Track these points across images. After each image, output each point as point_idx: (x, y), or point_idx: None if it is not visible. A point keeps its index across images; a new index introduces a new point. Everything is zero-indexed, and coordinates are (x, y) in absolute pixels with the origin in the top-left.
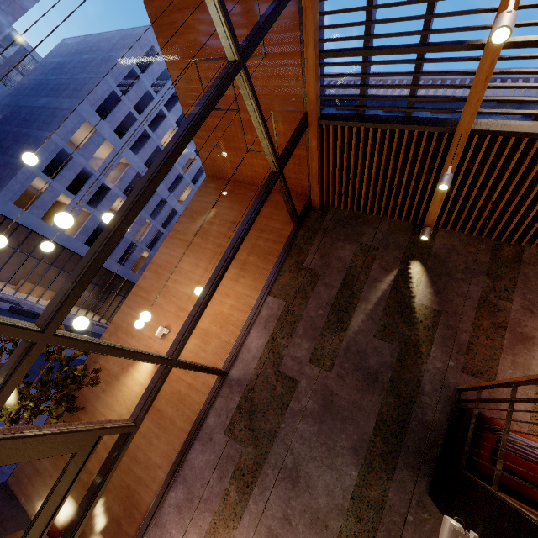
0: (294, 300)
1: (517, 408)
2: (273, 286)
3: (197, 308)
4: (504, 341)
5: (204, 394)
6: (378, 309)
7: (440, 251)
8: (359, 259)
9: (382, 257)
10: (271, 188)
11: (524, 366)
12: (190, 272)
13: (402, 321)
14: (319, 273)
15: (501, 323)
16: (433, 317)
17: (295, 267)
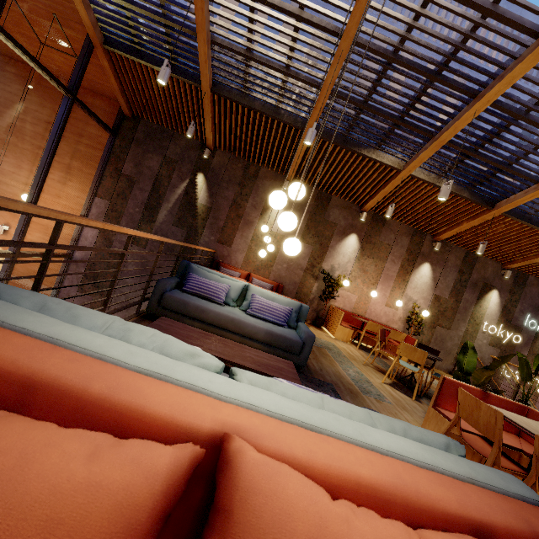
0: (117, 201)
1: (238, 258)
2: (99, 189)
3: (24, 217)
4: (240, 225)
5: (57, 271)
6: (176, 207)
7: (216, 167)
8: (164, 169)
9: (180, 169)
10: (67, 115)
11: (246, 237)
12: (14, 174)
13: (189, 215)
14: (134, 180)
15: (240, 215)
16: (207, 212)
17: (115, 174)
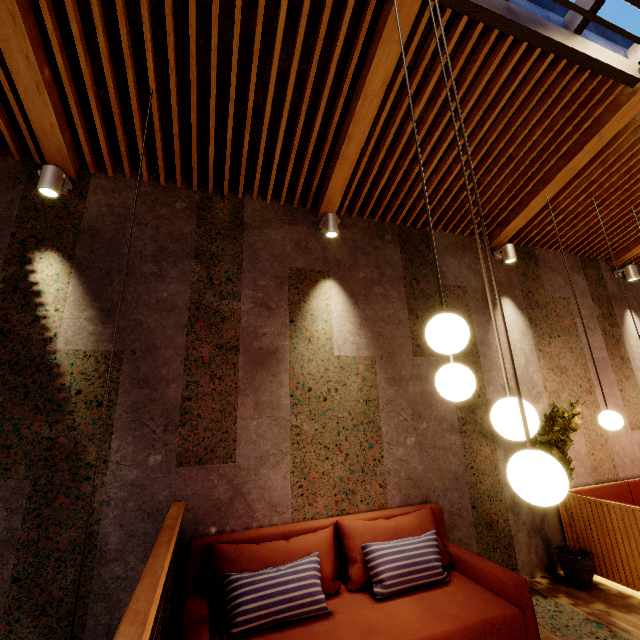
0: None
1: (273, 485)
2: None
3: None
4: (239, 373)
5: None
6: None
7: (103, 222)
8: None
9: None
10: None
11: (271, 404)
12: None
13: (28, 409)
14: None
15: (230, 341)
16: (105, 372)
17: None
